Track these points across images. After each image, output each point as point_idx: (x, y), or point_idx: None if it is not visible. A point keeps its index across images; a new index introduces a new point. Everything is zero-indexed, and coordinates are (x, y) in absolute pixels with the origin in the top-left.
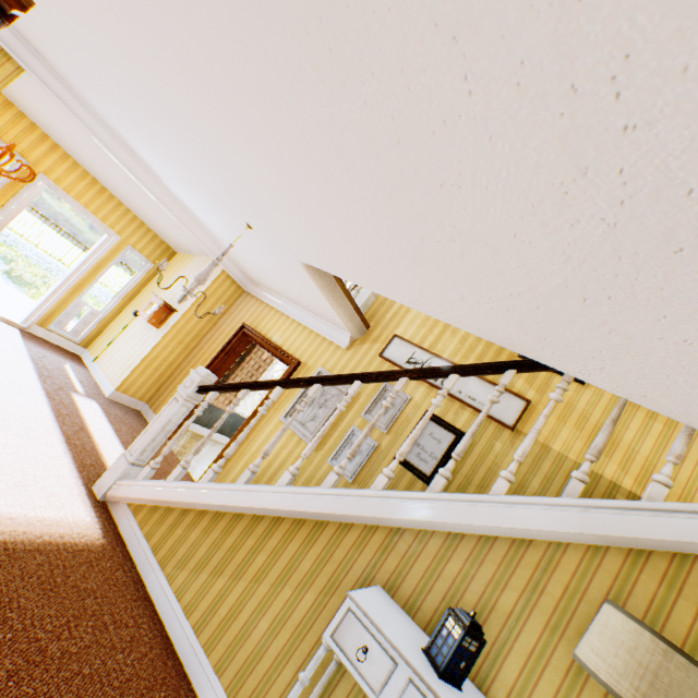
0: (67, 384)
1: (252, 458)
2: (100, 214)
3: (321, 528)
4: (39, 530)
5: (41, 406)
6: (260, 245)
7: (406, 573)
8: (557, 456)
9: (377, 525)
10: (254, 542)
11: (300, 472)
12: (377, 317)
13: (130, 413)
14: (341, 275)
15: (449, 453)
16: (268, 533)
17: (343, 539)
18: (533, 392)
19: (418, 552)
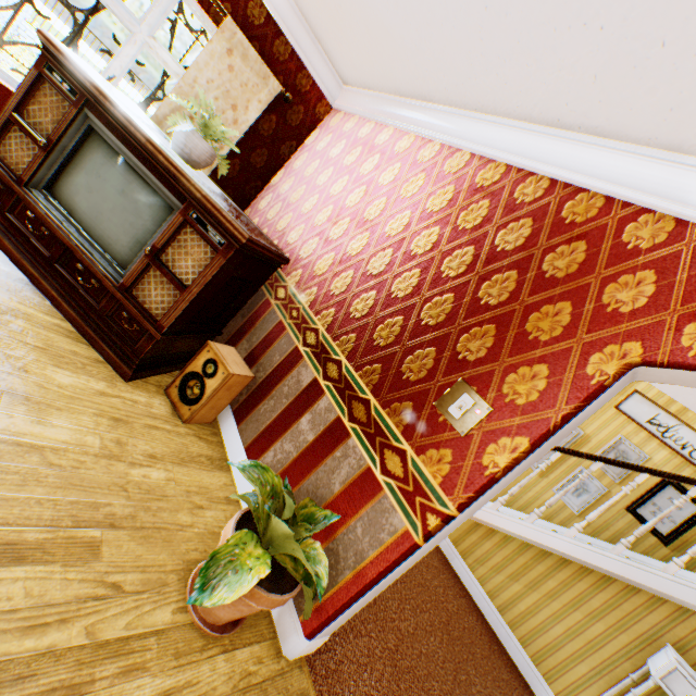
0: None
1: None
2: None
3: (607, 581)
4: None
5: None
6: None
7: (694, 643)
8: None
9: (665, 598)
10: (544, 569)
11: (523, 490)
12: None
13: None
14: None
15: (690, 522)
16: (556, 567)
17: (630, 596)
18: None
19: None
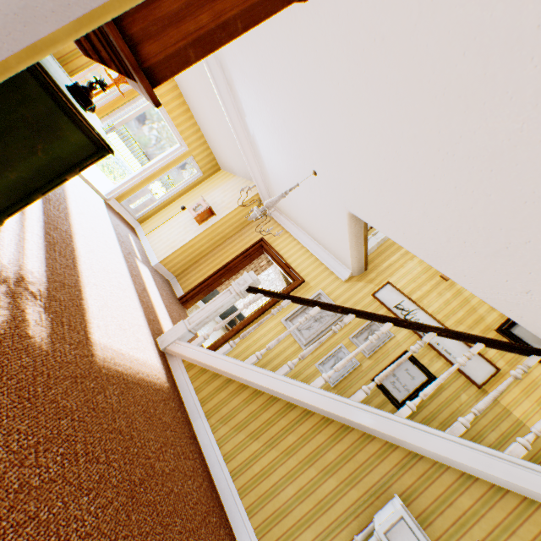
0: (132, 250)
1: (253, 343)
2: (180, 128)
3: (346, 431)
4: (137, 367)
5: (123, 265)
6: (311, 188)
7: (420, 491)
8: (516, 421)
9: (397, 444)
10: (286, 423)
11: None
12: (375, 264)
13: (165, 282)
14: (389, 233)
15: (420, 389)
16: (299, 420)
17: (365, 446)
18: (503, 362)
19: (432, 478)
